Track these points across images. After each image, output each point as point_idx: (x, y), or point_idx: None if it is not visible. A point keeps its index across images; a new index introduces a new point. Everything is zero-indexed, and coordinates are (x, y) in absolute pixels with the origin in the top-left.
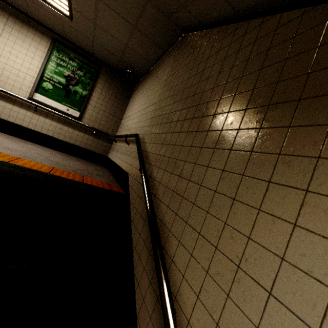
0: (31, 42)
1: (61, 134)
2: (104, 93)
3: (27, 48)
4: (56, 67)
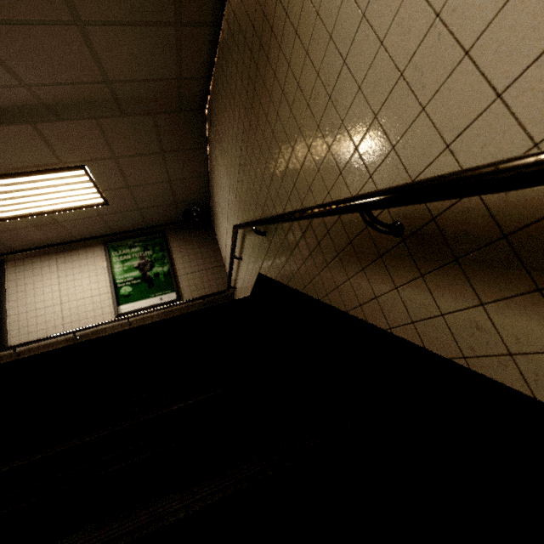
0: (87, 262)
1: None
2: (185, 253)
3: (87, 270)
4: (122, 266)
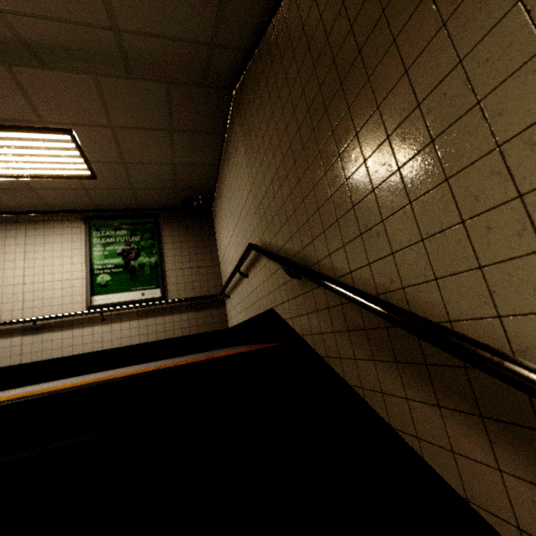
0: (62, 239)
1: (150, 333)
2: (177, 245)
3: (61, 248)
4: (104, 249)
